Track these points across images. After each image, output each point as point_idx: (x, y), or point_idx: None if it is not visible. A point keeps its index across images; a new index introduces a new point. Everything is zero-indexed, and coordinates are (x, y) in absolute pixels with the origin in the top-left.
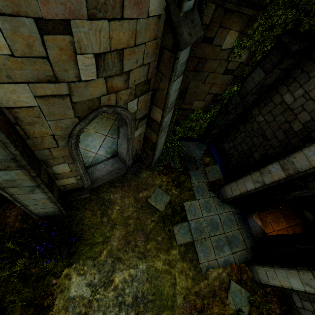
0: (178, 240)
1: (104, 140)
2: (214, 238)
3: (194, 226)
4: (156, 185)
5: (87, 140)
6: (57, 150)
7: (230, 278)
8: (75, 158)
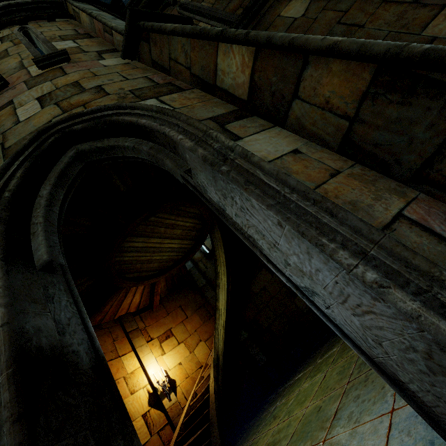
0: None
1: (388, 434)
2: None
3: None
4: None
5: None
6: None
7: None
8: None
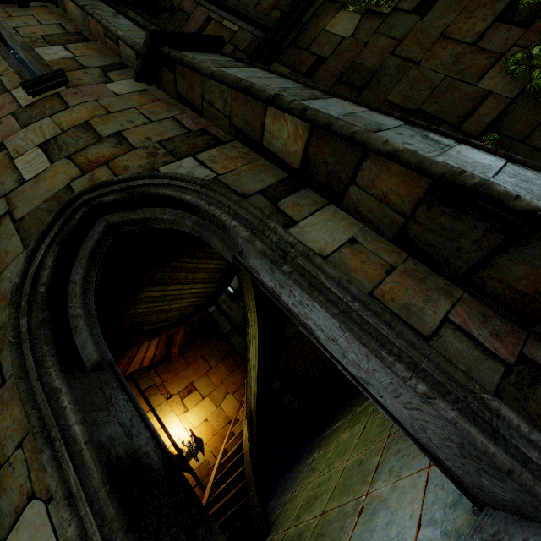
0: None
1: (425, 488)
2: None
3: None
4: None
5: (372, 533)
6: (4, 404)
7: None
8: (45, 425)
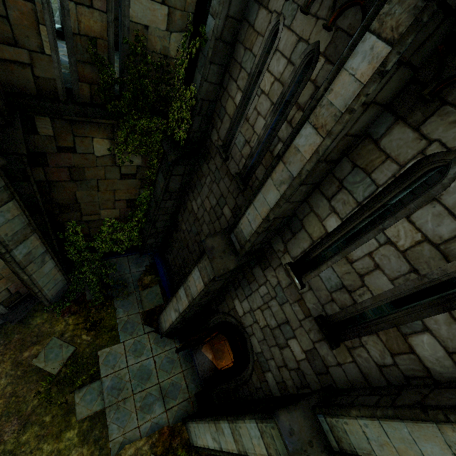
0: (79, 414)
1: None
2: (141, 395)
3: (109, 384)
4: (56, 333)
5: None
6: None
7: (153, 451)
8: None
